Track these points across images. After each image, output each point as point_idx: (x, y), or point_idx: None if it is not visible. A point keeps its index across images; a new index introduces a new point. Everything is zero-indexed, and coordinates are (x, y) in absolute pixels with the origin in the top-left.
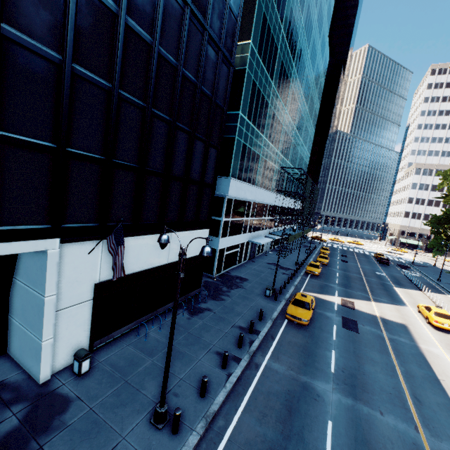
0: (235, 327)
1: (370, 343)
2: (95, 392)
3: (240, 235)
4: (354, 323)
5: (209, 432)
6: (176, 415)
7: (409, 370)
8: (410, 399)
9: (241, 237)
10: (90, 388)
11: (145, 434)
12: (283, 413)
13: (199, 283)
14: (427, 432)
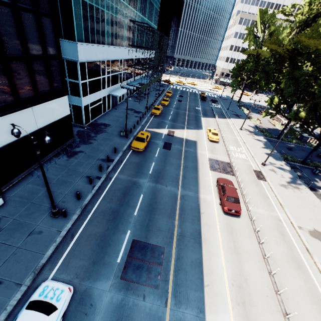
0: (99, 160)
1: (174, 155)
2: (13, 212)
3: (100, 91)
4: (170, 145)
5: (84, 212)
6: (63, 211)
7: (187, 165)
8: (181, 178)
9: (102, 92)
10: (9, 211)
11: (49, 221)
12: (121, 196)
13: (71, 134)
14: (182, 189)
